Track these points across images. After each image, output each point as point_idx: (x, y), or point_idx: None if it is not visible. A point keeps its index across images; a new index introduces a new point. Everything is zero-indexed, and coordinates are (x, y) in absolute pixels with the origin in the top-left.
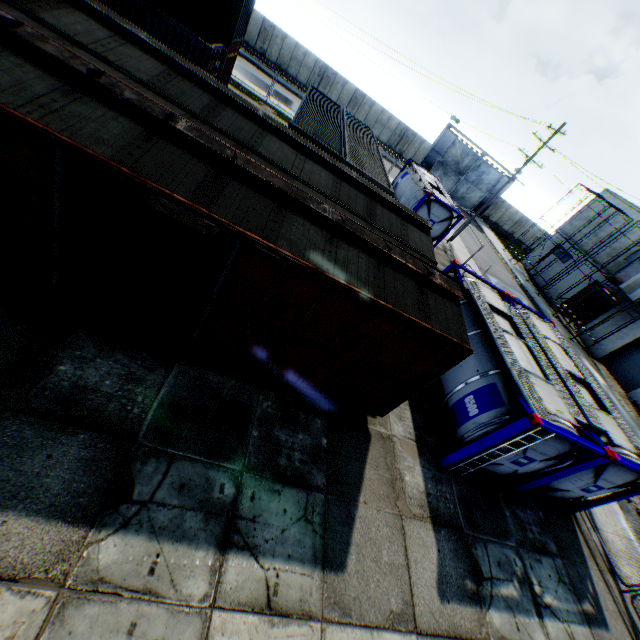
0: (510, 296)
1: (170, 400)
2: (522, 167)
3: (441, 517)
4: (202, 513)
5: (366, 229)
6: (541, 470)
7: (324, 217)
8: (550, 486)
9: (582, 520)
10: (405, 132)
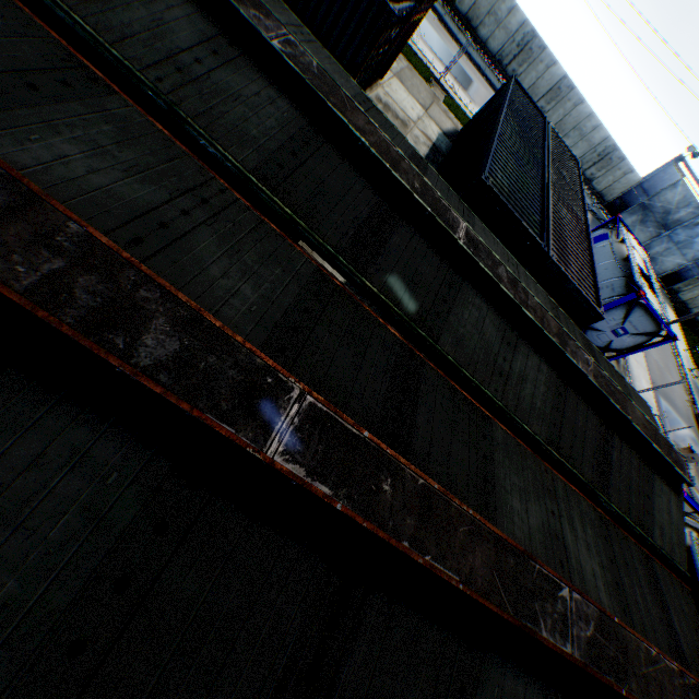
0: None
1: None
2: None
3: None
4: None
5: (628, 630)
6: None
7: (561, 654)
8: None
9: None
10: (609, 152)
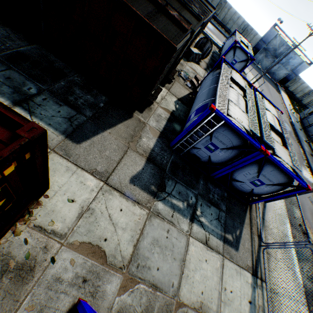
0: (255, 87)
1: (24, 53)
2: (306, 37)
3: (154, 161)
4: (13, 90)
5: None
6: (227, 163)
7: None
8: (233, 178)
9: (255, 212)
10: (246, 27)
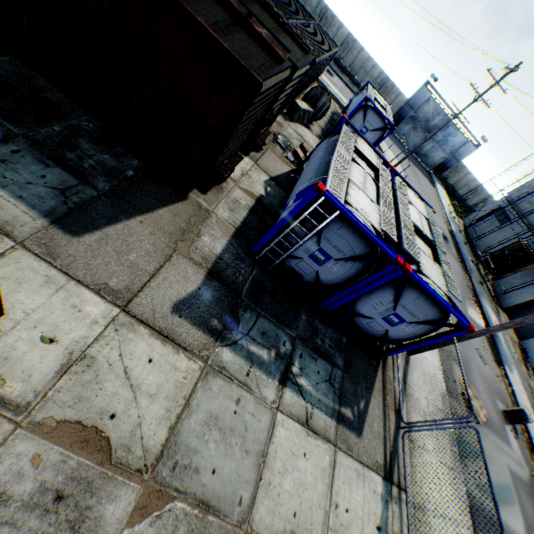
0: (394, 168)
1: None
2: (470, 104)
3: (222, 276)
4: None
5: None
6: (346, 285)
7: None
8: (357, 311)
9: (392, 370)
10: (385, 82)
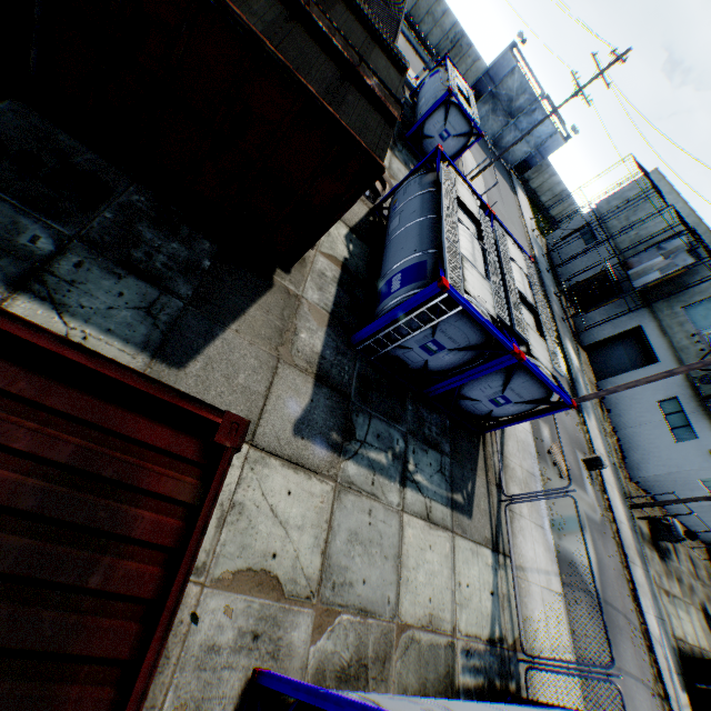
0: (493, 212)
1: None
2: (569, 99)
3: (329, 380)
4: None
5: None
6: (455, 371)
7: None
8: (463, 394)
9: (491, 444)
10: (460, 39)
